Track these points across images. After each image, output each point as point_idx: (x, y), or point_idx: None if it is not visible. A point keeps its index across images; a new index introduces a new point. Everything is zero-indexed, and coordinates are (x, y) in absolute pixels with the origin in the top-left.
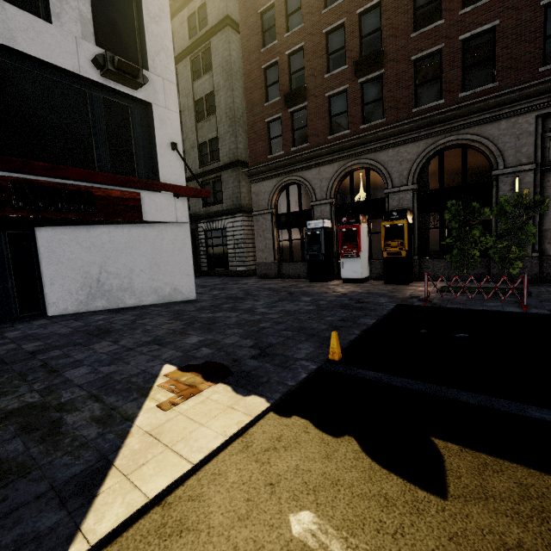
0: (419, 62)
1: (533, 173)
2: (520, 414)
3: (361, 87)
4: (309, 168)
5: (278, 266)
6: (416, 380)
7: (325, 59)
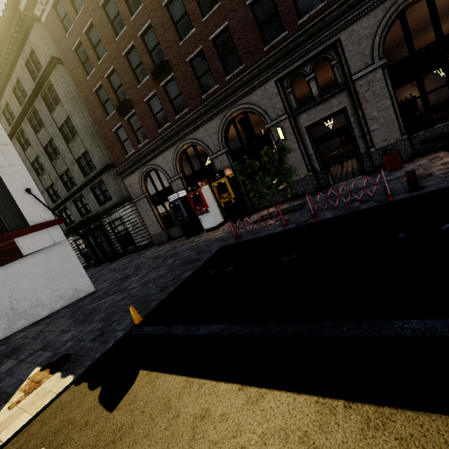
0: (193, 61)
1: (288, 120)
2: (194, 334)
3: (164, 89)
4: (156, 156)
5: (167, 233)
6: (170, 324)
7: (132, 75)
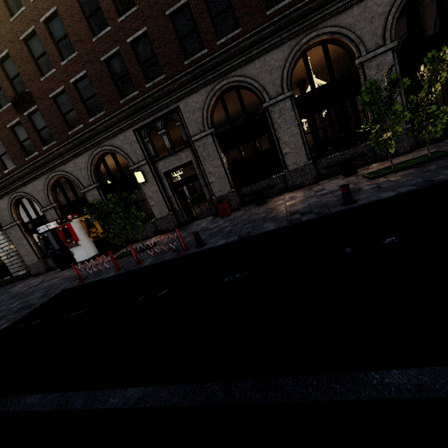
0: (58, 97)
1: (148, 165)
2: None
3: (29, 118)
4: (25, 184)
5: (45, 262)
6: None
7: None
